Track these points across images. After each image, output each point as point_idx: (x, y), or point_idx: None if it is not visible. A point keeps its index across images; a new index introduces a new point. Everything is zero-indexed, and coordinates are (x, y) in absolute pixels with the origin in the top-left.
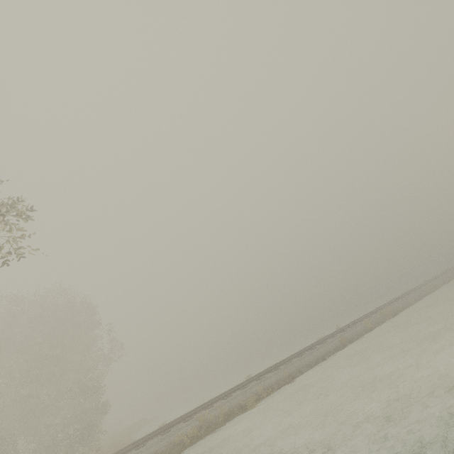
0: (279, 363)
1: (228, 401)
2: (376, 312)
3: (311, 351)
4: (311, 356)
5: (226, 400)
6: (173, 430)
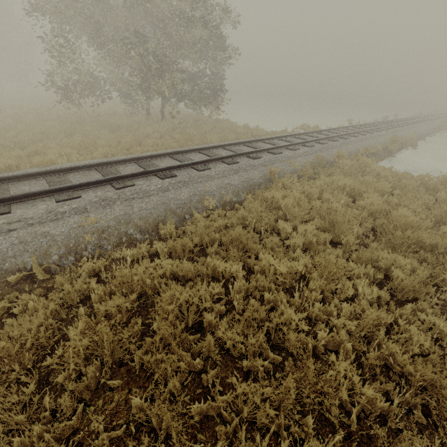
0: (381, 122)
1: (385, 135)
2: (433, 119)
3: (413, 126)
4: (418, 130)
5: (382, 133)
6: (363, 137)
